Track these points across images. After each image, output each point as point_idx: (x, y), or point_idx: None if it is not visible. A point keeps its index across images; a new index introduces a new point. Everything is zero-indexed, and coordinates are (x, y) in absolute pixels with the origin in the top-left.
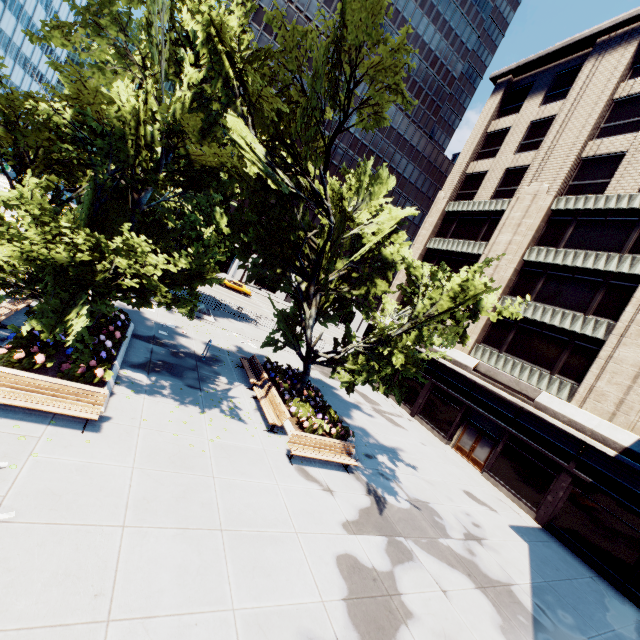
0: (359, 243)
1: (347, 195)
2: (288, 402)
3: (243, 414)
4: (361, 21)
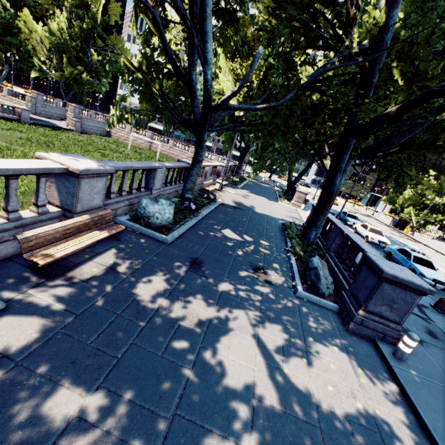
0: None
1: None
2: None
3: None
4: None
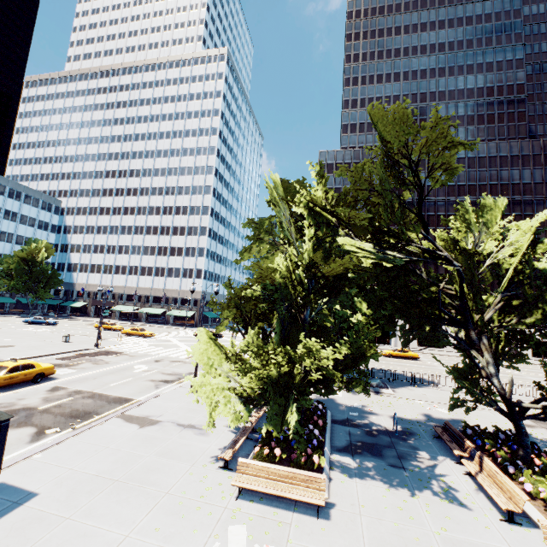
0: (502, 270)
1: (459, 237)
2: (516, 477)
3: (462, 497)
4: (398, 133)
